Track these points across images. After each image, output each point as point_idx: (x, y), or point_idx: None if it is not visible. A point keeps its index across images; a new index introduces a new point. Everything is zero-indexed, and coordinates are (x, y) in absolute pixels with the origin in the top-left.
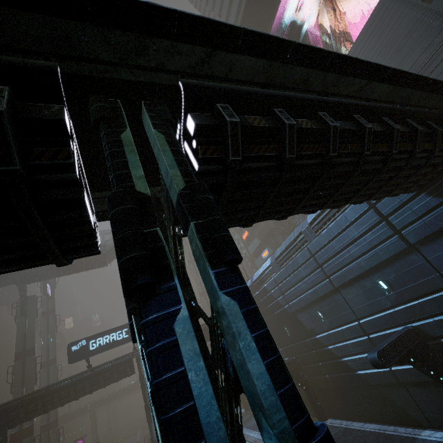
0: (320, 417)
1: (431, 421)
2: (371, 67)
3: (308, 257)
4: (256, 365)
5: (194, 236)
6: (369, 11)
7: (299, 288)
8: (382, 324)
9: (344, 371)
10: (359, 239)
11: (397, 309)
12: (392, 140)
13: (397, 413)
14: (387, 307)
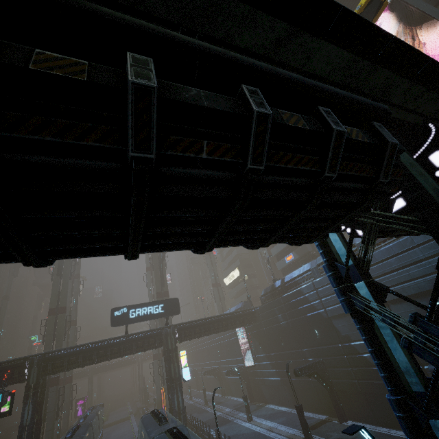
0: (340, 417)
1: None
2: None
3: None
4: None
5: None
6: (433, 40)
7: None
8: None
9: (377, 379)
10: (423, 261)
11: None
12: None
13: None
14: None
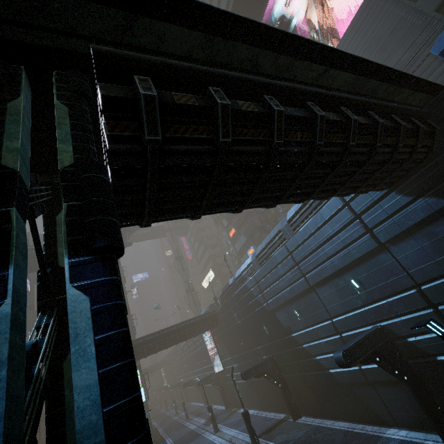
0: (294, 415)
1: (396, 419)
2: (328, 52)
3: (286, 255)
4: (85, 375)
5: (63, 219)
6: None
7: (277, 287)
8: (353, 323)
9: (317, 369)
10: (333, 238)
11: (367, 308)
12: (350, 131)
13: (365, 411)
14: (359, 306)
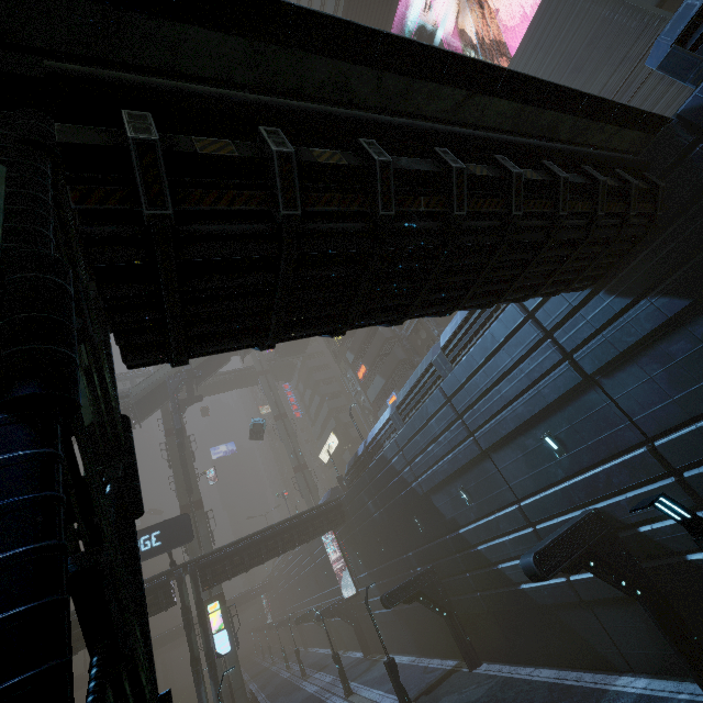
0: (469, 662)
1: (630, 661)
2: (466, 66)
3: (442, 402)
4: None
5: None
6: None
7: (431, 454)
8: (552, 508)
9: (502, 585)
10: (514, 371)
11: (573, 481)
12: (511, 193)
13: (581, 650)
14: (560, 479)
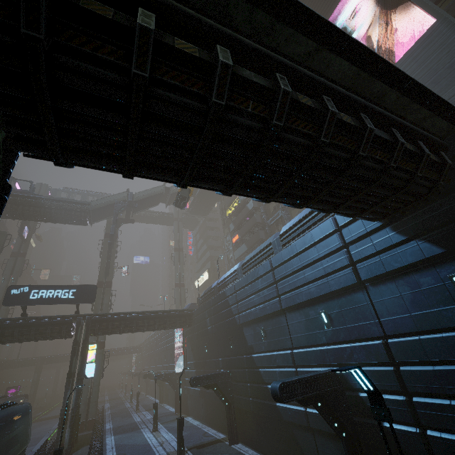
0: (231, 439)
1: None
2: (320, 24)
3: (268, 269)
4: None
5: None
6: None
7: (252, 301)
8: (311, 360)
9: (266, 398)
10: (317, 263)
11: (329, 347)
12: (324, 124)
13: None
14: (323, 344)
